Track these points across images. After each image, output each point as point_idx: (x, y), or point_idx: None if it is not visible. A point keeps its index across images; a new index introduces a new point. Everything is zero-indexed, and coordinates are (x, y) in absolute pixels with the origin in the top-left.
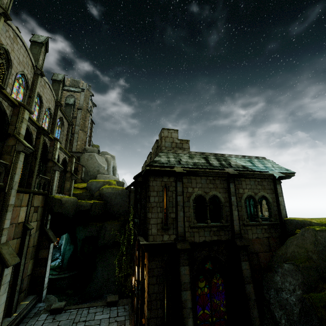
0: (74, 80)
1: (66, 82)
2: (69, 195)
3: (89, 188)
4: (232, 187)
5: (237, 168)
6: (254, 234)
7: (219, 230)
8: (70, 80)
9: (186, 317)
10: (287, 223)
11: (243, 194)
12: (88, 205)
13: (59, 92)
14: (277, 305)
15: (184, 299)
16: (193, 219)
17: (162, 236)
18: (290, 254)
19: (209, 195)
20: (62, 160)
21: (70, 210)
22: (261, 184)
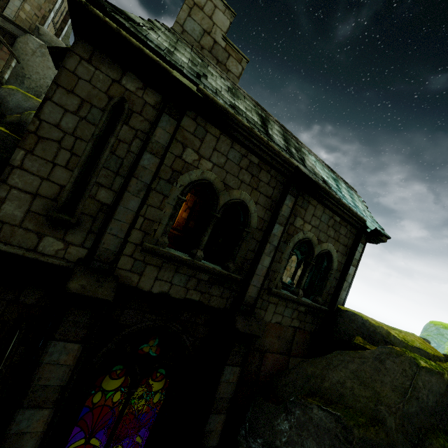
0: None
1: None
2: None
3: (1, 99)
4: (288, 204)
5: (314, 175)
6: (277, 314)
7: (212, 282)
8: None
9: None
10: (342, 317)
11: (299, 231)
12: None
13: None
14: None
15: (17, 432)
16: (162, 232)
17: (37, 237)
18: (332, 385)
19: (230, 196)
20: None
21: None
22: (337, 229)
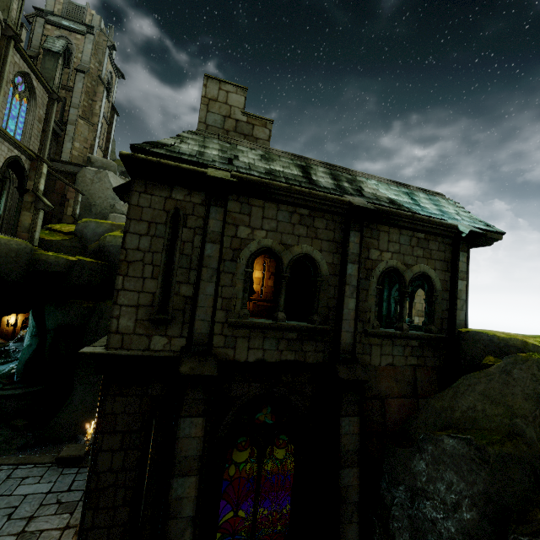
0: (73, 5)
1: (54, 6)
2: (29, 241)
3: (80, 234)
4: (354, 241)
5: (374, 201)
6: (385, 355)
7: (302, 339)
8: (62, 3)
9: (173, 539)
10: (465, 341)
11: (378, 263)
12: (61, 263)
13: (12, 6)
14: (407, 527)
15: (177, 497)
16: (241, 305)
17: (147, 339)
18: (463, 413)
19: (292, 254)
20: (8, 161)
21: (9, 266)
22: (425, 246)
